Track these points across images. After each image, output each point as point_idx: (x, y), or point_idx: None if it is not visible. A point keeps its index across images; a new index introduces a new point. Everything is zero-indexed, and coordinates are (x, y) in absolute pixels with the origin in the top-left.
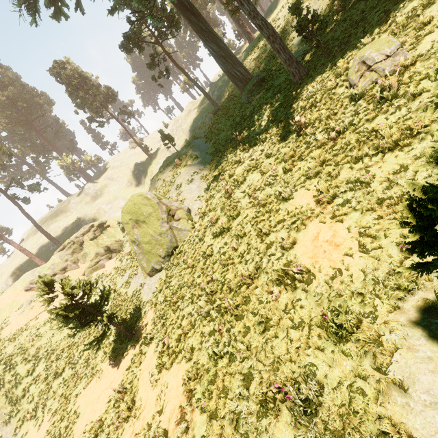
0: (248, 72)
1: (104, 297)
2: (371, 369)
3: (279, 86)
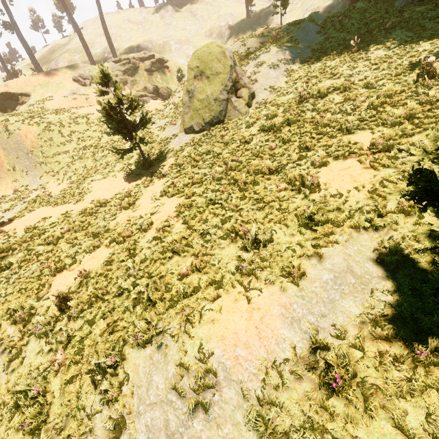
0: None
1: (143, 121)
2: (310, 245)
3: None
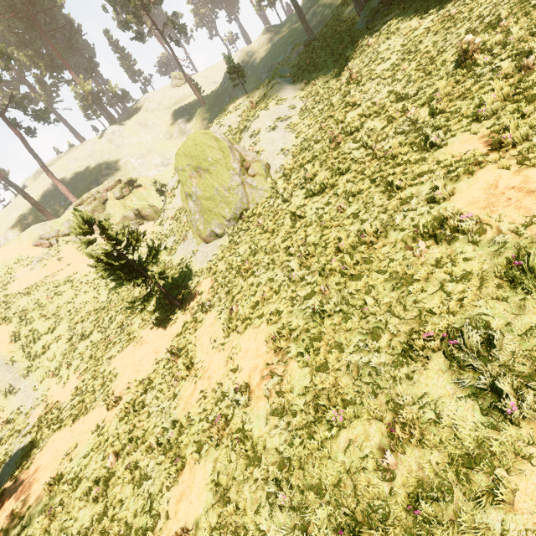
0: None
1: (153, 252)
2: None
3: (426, 3)
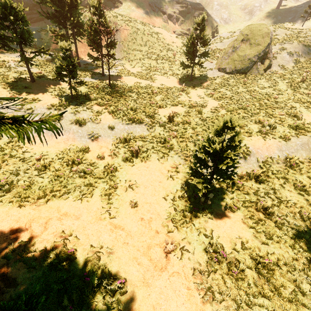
0: None
1: (205, 54)
2: (293, 134)
3: None
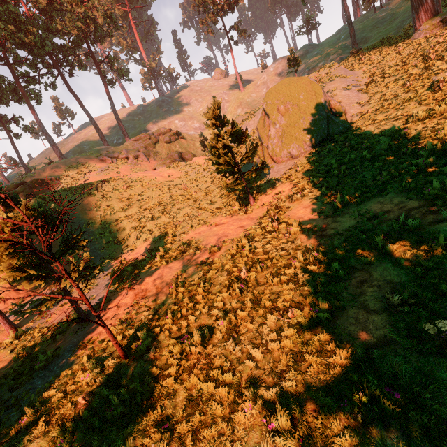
0: (440, 3)
1: (251, 151)
2: None
3: None
